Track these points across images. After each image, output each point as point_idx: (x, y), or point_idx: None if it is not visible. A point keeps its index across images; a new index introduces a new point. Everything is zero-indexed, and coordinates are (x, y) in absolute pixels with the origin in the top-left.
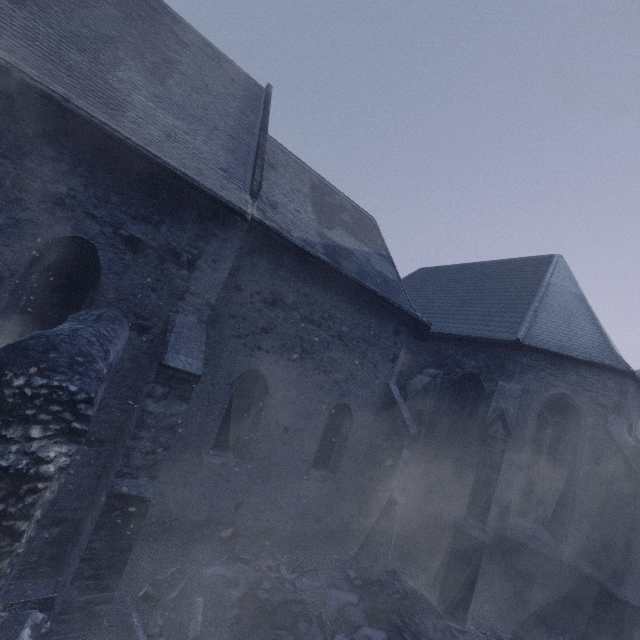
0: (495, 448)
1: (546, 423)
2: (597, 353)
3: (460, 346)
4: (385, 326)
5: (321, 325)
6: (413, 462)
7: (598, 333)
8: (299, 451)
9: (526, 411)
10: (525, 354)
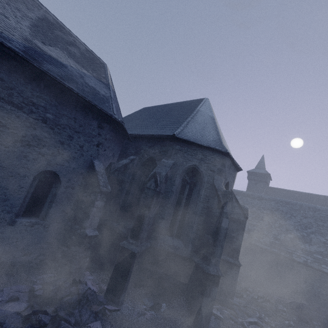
0: (149, 195)
1: (186, 182)
2: (214, 144)
3: (148, 142)
4: (90, 121)
5: (22, 108)
6: (116, 211)
7: (217, 134)
8: (1, 204)
9: (175, 175)
10: (178, 143)
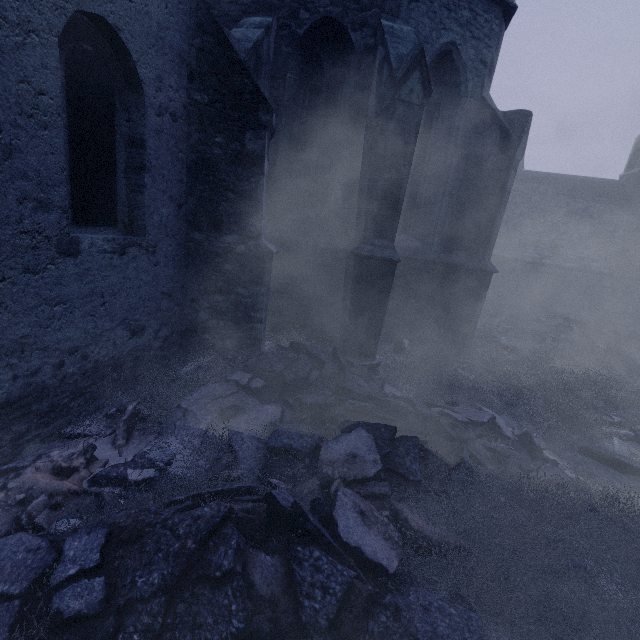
0: (409, 122)
1: None
2: None
3: None
4: None
5: None
6: None
7: None
8: (2, 171)
9: None
10: None
